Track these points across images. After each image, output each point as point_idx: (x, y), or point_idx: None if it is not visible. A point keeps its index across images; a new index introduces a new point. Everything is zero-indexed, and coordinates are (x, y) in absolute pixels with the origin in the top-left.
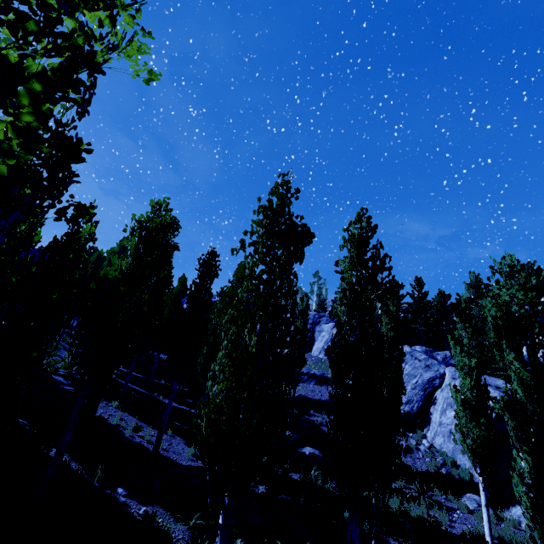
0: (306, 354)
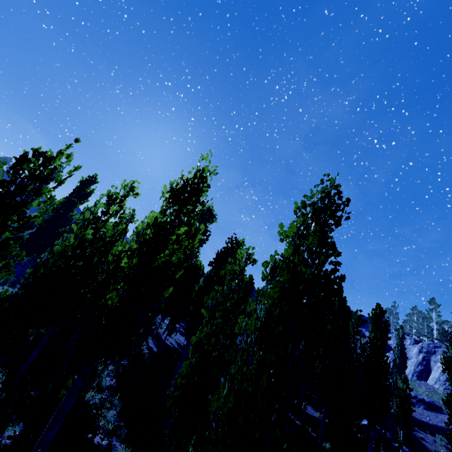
0: (422, 381)
